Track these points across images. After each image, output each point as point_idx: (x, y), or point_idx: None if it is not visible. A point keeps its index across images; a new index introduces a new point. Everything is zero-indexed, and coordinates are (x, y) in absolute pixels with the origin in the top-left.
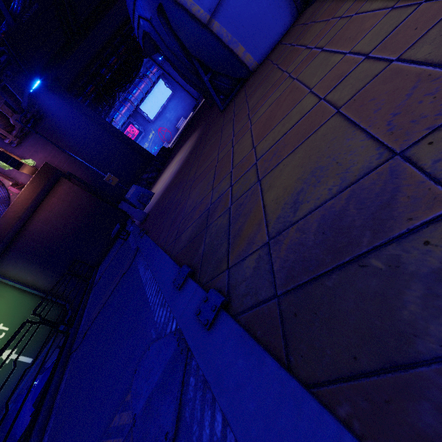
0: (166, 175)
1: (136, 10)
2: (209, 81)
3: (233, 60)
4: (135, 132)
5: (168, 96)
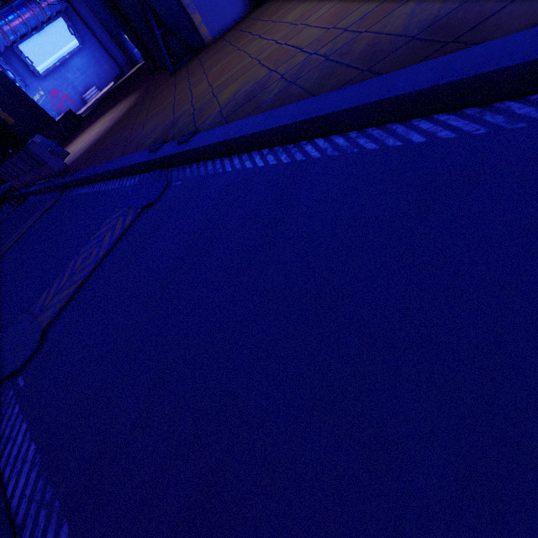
0: (86, 136)
1: None
2: (161, 37)
3: (189, 25)
4: None
5: (72, 47)
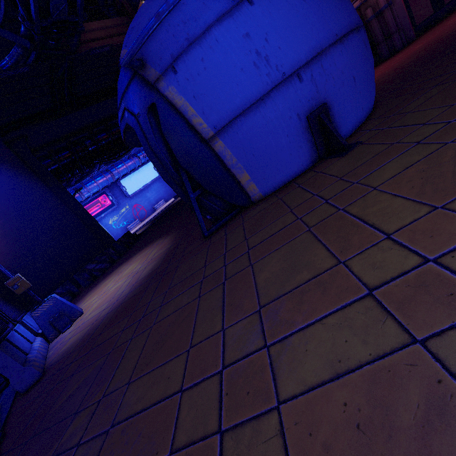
0: (110, 286)
1: (123, 100)
2: (197, 197)
3: (233, 185)
4: (106, 203)
5: (153, 177)
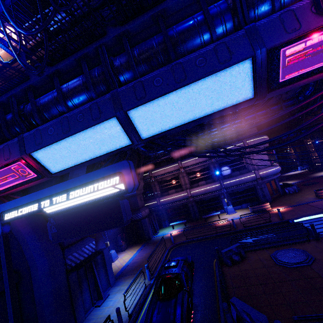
0: None
1: None
2: None
3: None
4: None
5: None
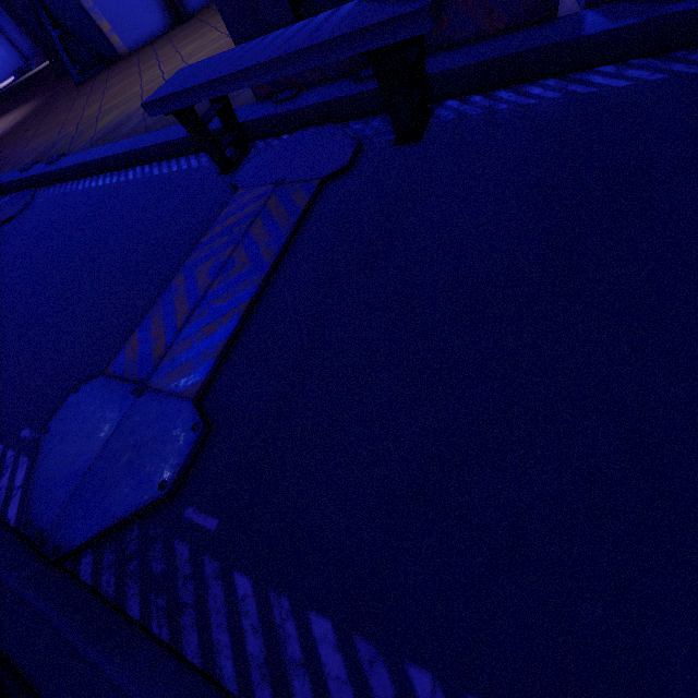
0: None
1: None
2: (60, 39)
3: (96, 32)
4: None
5: None
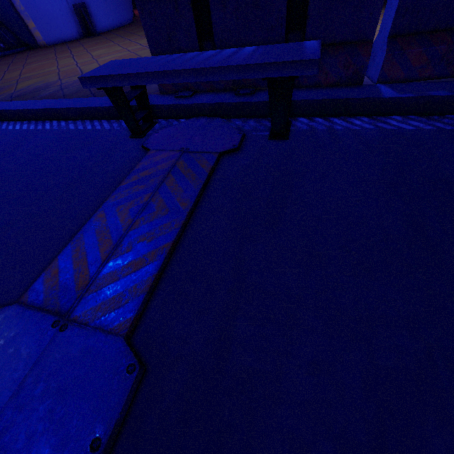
0: None
1: None
2: None
3: (23, 26)
4: None
5: None
